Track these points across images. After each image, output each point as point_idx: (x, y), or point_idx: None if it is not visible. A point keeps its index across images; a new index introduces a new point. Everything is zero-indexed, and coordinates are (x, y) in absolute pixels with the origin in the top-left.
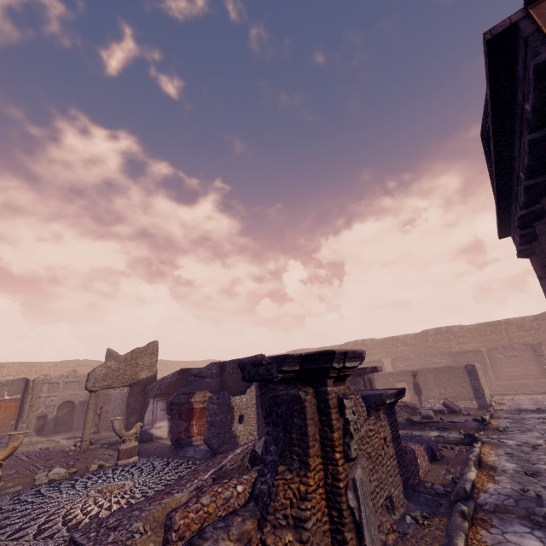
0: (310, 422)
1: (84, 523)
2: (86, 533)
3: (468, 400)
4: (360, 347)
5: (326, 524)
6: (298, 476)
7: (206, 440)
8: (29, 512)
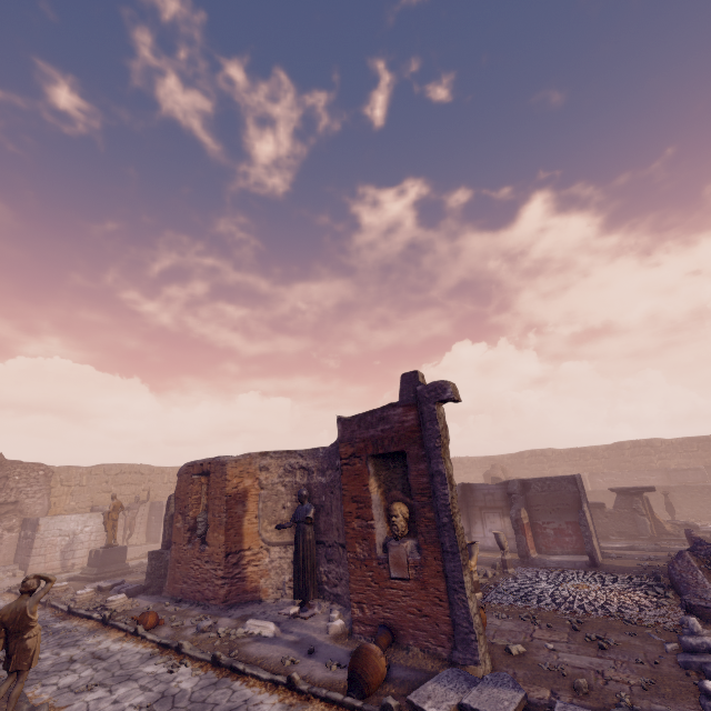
0: None
1: (643, 603)
2: (706, 602)
3: (707, 520)
4: (539, 458)
5: None
6: None
7: (588, 552)
8: (565, 600)
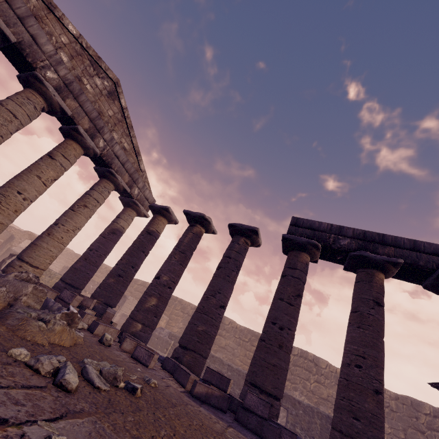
0: None
1: None
2: None
3: None
4: None
5: None
6: None
7: None
8: None
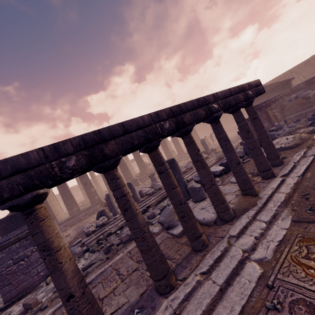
0: None
1: None
2: None
3: None
4: None
5: None
6: None
7: None
8: None
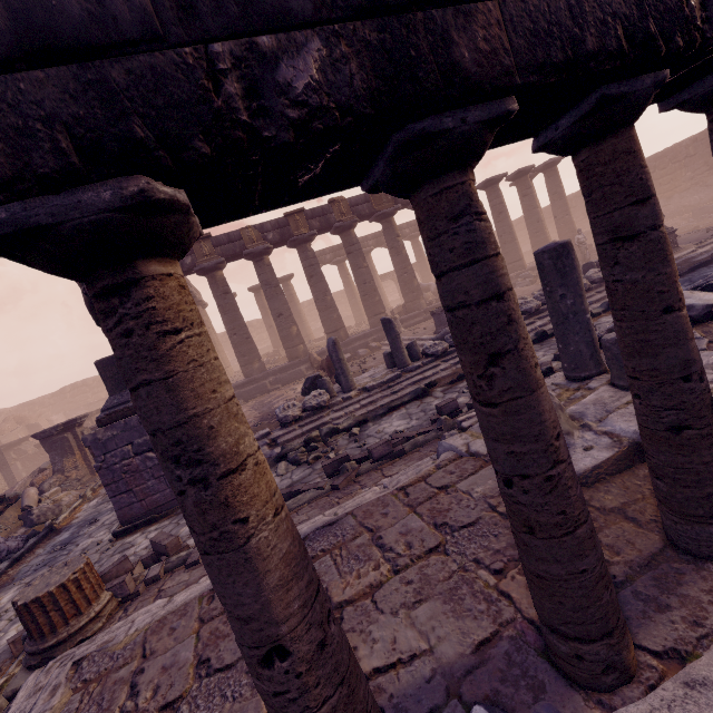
0: (73, 442)
1: None
2: None
3: None
4: (82, 389)
5: (86, 466)
6: (72, 458)
7: None
8: None
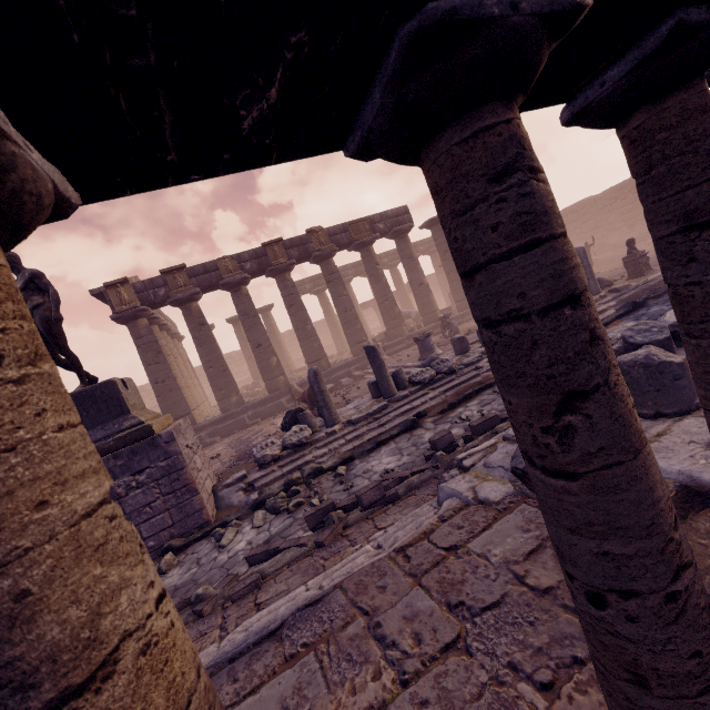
0: None
1: None
2: None
3: None
4: None
5: None
6: None
7: None
8: None
